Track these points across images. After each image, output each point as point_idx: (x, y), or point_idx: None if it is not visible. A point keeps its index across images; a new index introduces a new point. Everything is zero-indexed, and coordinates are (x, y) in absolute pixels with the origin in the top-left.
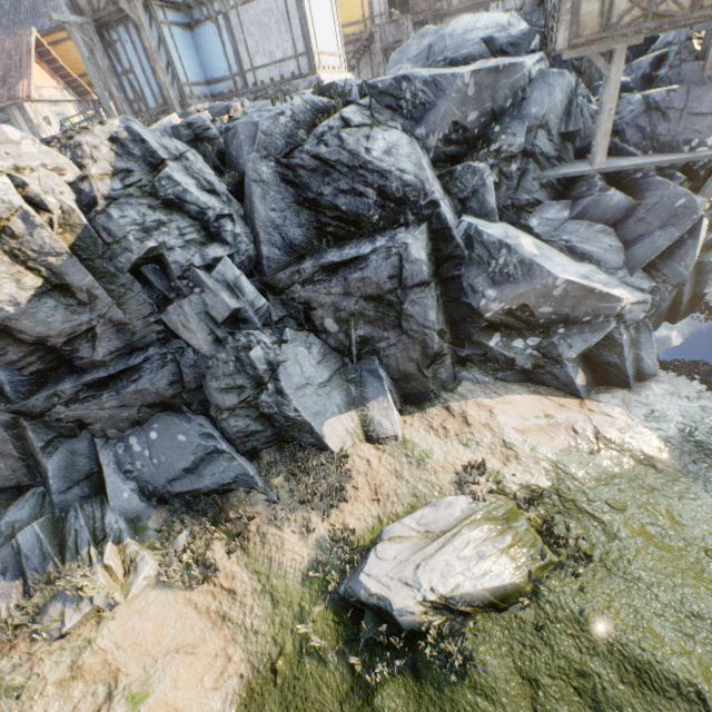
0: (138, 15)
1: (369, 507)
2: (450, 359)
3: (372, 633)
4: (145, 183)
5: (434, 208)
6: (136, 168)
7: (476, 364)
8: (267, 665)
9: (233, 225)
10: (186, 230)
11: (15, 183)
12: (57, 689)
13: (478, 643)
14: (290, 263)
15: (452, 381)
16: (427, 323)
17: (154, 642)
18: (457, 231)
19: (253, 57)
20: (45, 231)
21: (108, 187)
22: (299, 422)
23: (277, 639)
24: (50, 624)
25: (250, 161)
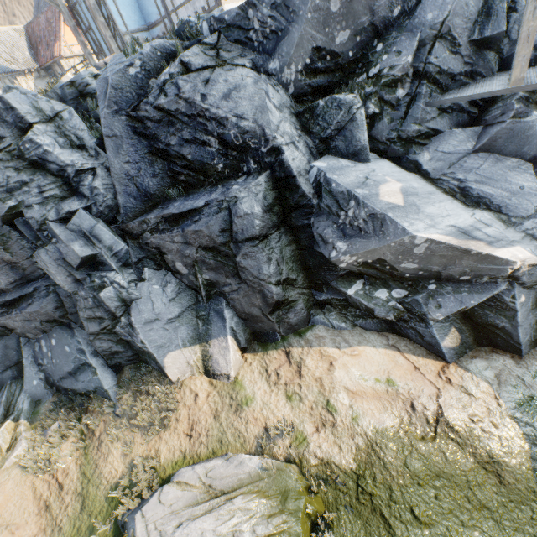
0: None
1: (182, 441)
2: (301, 304)
3: None
4: (14, 147)
5: (276, 155)
6: (8, 134)
7: (336, 308)
8: None
9: (92, 178)
10: (46, 187)
11: None
12: None
13: None
14: (146, 210)
15: (304, 323)
16: (262, 276)
17: None
18: (308, 178)
19: None
20: None
21: None
22: (147, 351)
23: None
24: None
25: (103, 117)
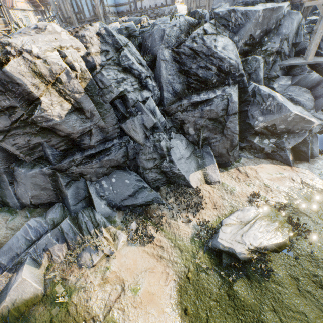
0: None
1: (213, 211)
2: (238, 148)
3: (227, 262)
4: (114, 58)
5: (241, 77)
6: (110, 50)
7: (247, 150)
8: (184, 275)
9: (151, 81)
10: (133, 83)
11: (60, 55)
12: (99, 287)
13: (272, 265)
14: (175, 101)
15: (237, 157)
16: (235, 131)
17: (134, 268)
18: (248, 89)
19: None
20: (75, 81)
21: (100, 59)
22: (179, 175)
23: (186, 265)
24: (86, 261)
25: (160, 49)
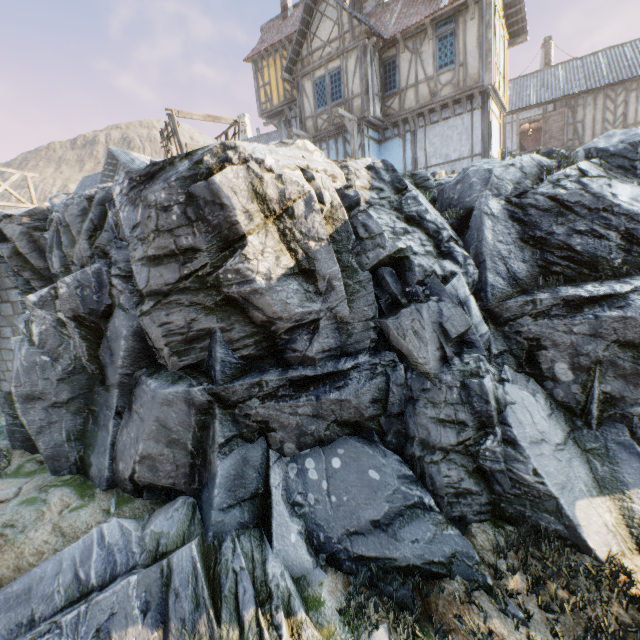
0: (352, 129)
1: None
2: None
3: None
4: (392, 199)
5: None
6: (385, 189)
7: None
8: None
9: (460, 248)
10: (424, 243)
11: (304, 176)
12: None
13: None
14: (513, 295)
15: None
16: None
17: None
18: None
19: (428, 159)
20: (317, 217)
21: (368, 195)
22: (537, 492)
23: None
24: None
25: (483, 197)
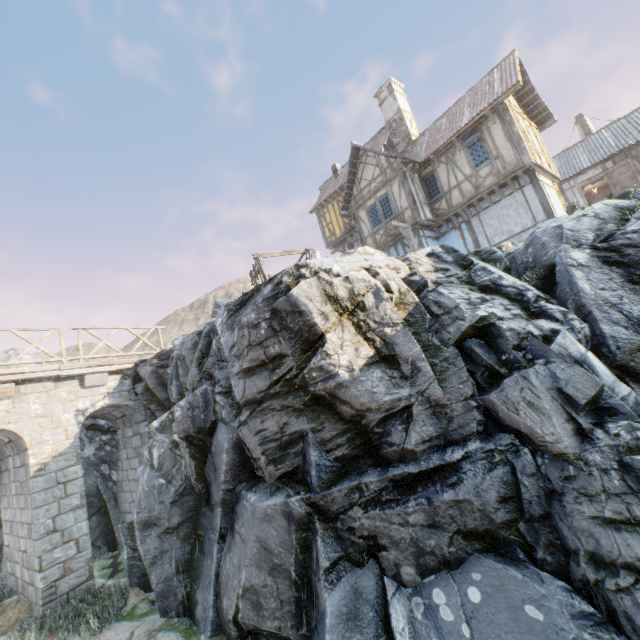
0: (408, 234)
1: None
2: None
3: None
4: (460, 275)
5: None
6: (450, 268)
7: None
8: None
9: (553, 305)
10: (508, 307)
11: (369, 274)
12: None
13: None
14: None
15: None
16: None
17: None
18: None
19: (490, 239)
20: (387, 304)
21: (433, 276)
22: None
23: None
24: None
25: (561, 251)
